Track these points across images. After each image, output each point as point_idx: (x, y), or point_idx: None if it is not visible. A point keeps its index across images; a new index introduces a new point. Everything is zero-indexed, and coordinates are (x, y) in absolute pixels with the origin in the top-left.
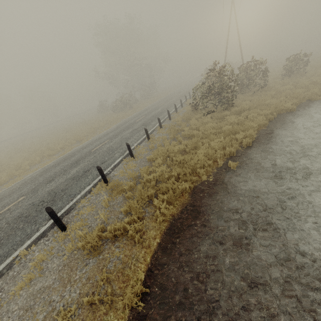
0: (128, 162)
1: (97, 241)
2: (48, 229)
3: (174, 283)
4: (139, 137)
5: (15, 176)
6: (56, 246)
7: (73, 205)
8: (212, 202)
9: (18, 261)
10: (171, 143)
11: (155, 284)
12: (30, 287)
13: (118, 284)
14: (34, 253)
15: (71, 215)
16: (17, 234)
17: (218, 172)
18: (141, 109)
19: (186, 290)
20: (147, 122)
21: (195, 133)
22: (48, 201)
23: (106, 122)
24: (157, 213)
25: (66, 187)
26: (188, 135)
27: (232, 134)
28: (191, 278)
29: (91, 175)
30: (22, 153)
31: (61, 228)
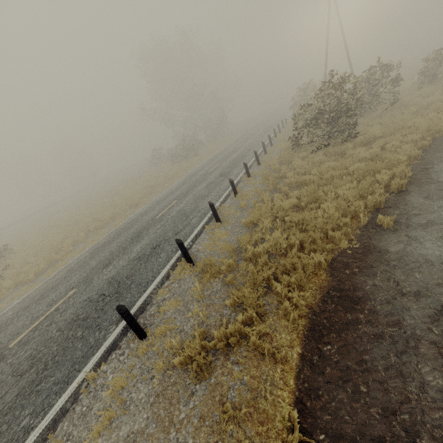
0: (214, 230)
1: (201, 355)
2: (120, 337)
3: (351, 424)
4: (221, 193)
5: (56, 261)
6: (137, 363)
7: (148, 299)
8: (370, 282)
9: (85, 388)
10: (275, 197)
11: (316, 427)
12: (112, 432)
13: (253, 427)
14: (106, 375)
15: (148, 314)
16: (77, 347)
17: (364, 234)
18: (210, 154)
19: (377, 439)
20: (225, 171)
21: (307, 178)
22: (110, 294)
23: (165, 176)
24: (286, 305)
25: (132, 273)
26: (295, 183)
27: (369, 174)
28: (380, 416)
29: (164, 253)
30: (60, 229)
31: (139, 335)
